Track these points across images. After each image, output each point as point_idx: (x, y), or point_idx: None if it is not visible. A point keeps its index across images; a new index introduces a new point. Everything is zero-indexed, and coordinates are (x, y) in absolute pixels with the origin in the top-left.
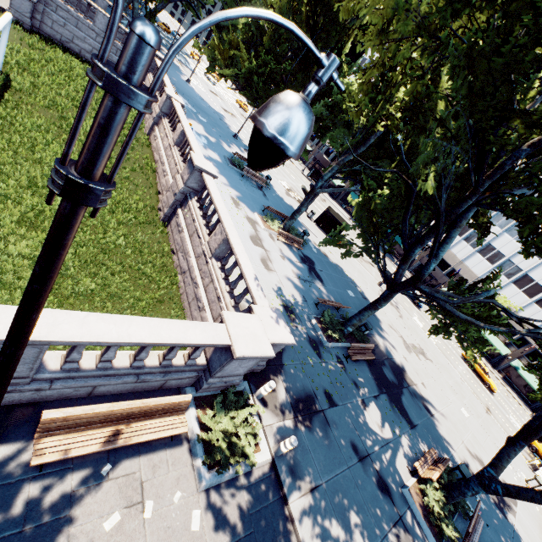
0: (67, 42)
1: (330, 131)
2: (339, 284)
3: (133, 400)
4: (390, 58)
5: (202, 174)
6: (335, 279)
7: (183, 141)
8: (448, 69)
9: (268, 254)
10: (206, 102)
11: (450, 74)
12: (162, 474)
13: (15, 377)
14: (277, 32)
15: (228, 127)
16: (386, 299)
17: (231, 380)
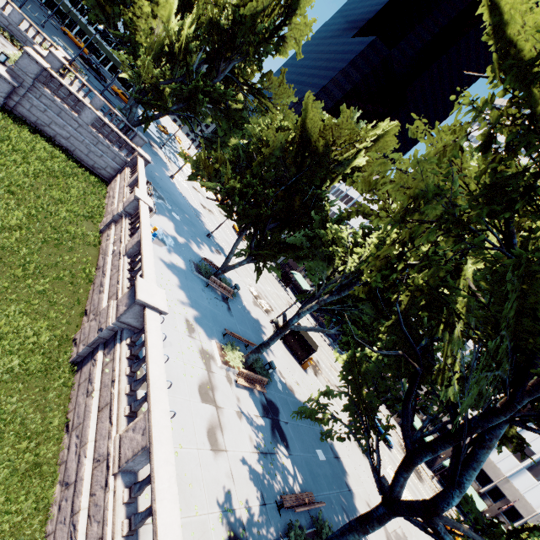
0: (42, 125)
1: (308, 257)
2: (307, 443)
3: None
4: (407, 234)
5: (145, 310)
6: (303, 434)
7: (138, 251)
8: (492, 273)
9: (219, 415)
10: (185, 197)
11: (495, 279)
12: None
13: None
14: (265, 162)
15: (203, 224)
16: (381, 521)
17: None
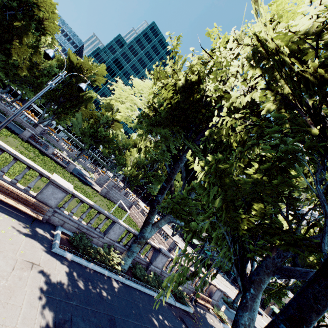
0: (111, 198)
1: None
2: None
3: (204, 295)
4: None
5: (175, 242)
6: None
7: (160, 231)
8: None
9: None
10: None
11: None
12: (213, 318)
13: (189, 284)
14: None
15: None
16: None
17: (214, 302)
